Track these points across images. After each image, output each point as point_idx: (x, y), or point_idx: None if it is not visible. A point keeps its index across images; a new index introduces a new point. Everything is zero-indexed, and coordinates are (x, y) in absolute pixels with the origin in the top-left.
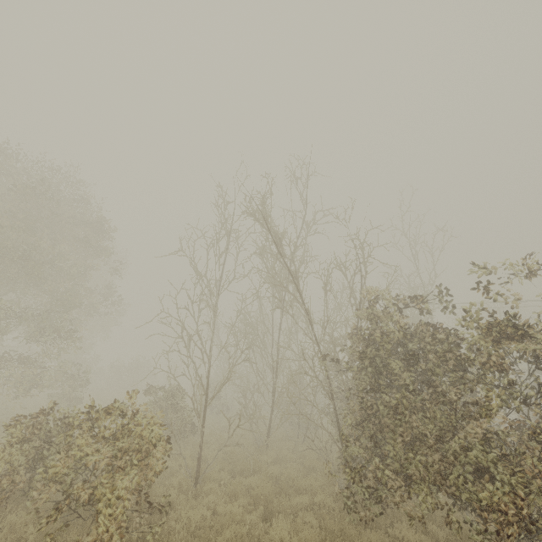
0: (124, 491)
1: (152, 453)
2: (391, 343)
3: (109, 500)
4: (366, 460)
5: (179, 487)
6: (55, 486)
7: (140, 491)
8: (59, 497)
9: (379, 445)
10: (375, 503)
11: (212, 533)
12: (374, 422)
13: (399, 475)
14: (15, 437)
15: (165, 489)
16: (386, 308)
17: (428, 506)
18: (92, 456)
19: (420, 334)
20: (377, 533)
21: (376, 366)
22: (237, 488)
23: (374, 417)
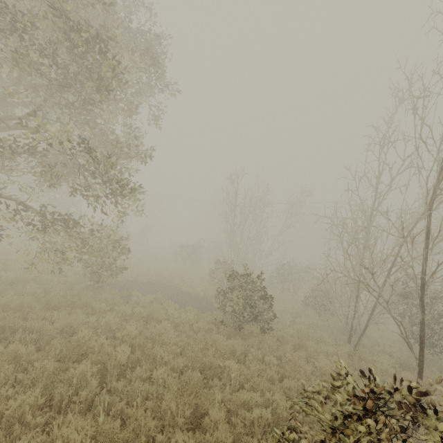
0: None
1: None
2: None
3: None
4: None
5: None
6: None
7: None
8: None
9: None
10: None
11: None
12: None
13: None
14: None
15: None
16: None
17: None
18: None
19: None
20: None
21: None
22: None
23: None
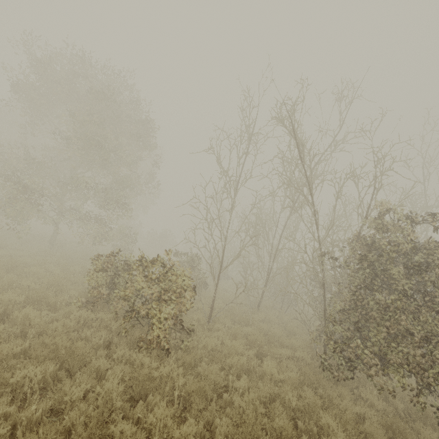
0: (170, 315)
1: (186, 296)
2: (396, 252)
3: (160, 319)
4: (344, 338)
5: (198, 321)
6: (126, 302)
7: (177, 318)
8: (125, 308)
9: (361, 330)
10: (348, 370)
11: (222, 355)
12: (361, 312)
13: (375, 356)
14: (101, 267)
15: (188, 320)
16: (398, 221)
17: (393, 383)
18: (150, 289)
19: (427, 249)
20: (347, 390)
21: (374, 269)
22: (238, 332)
23: (361, 309)
